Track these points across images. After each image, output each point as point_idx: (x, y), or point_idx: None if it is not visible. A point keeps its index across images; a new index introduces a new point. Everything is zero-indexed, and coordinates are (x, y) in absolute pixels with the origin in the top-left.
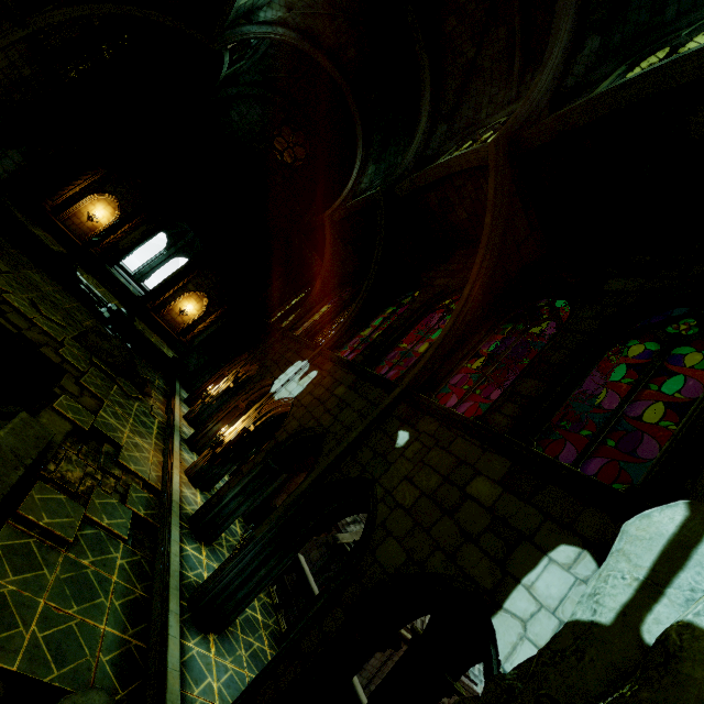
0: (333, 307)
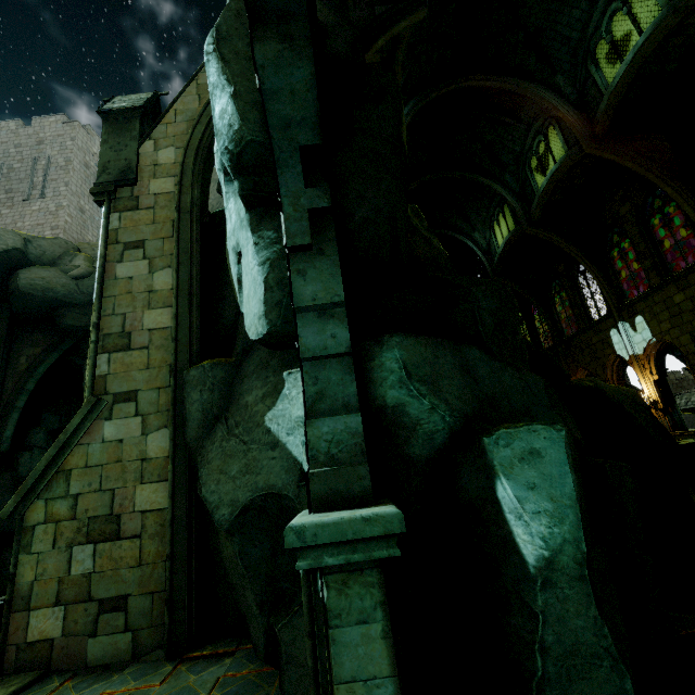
0: (570, 297)
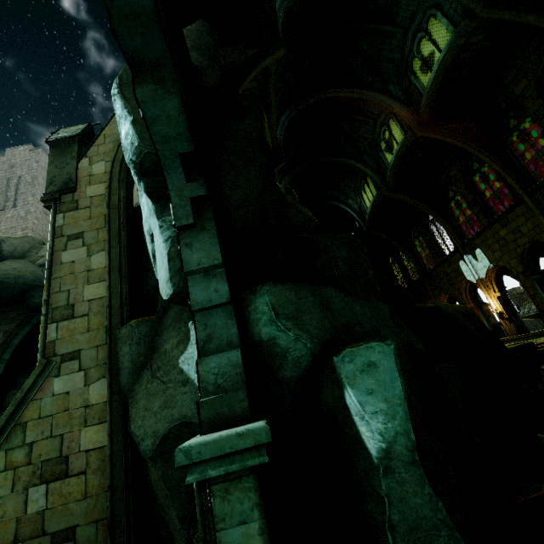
0: (425, 240)
